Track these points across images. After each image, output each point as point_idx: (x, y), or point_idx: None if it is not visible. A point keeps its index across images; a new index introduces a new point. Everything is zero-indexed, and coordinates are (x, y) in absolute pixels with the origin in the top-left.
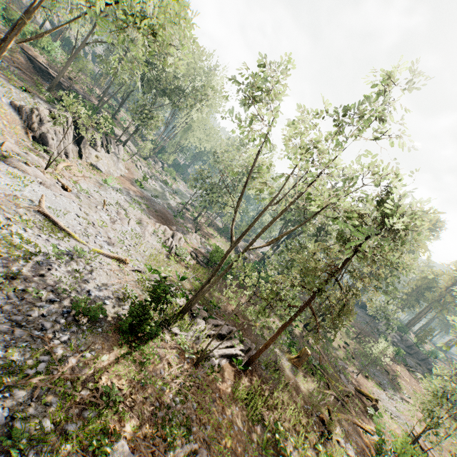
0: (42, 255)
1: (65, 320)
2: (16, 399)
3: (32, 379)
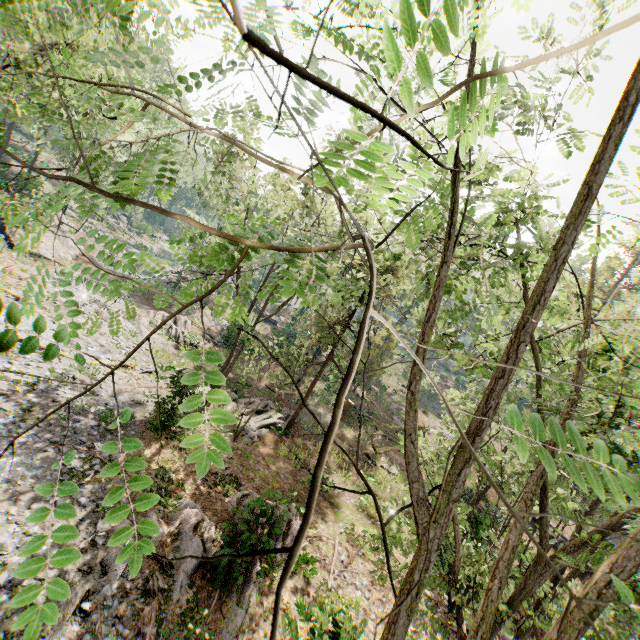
0: (44, 383)
1: (98, 433)
2: (90, 491)
3: (95, 476)
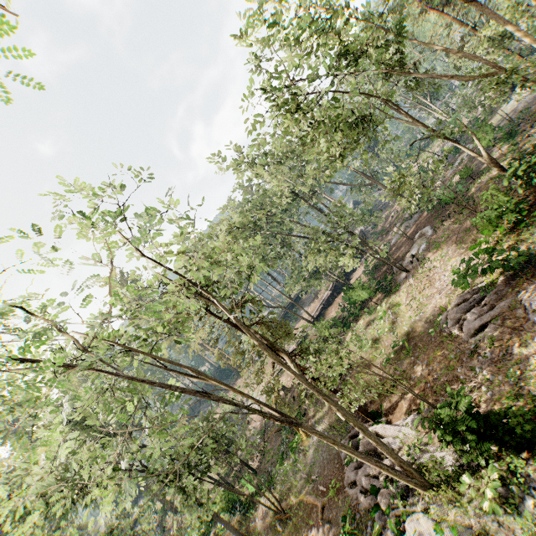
0: None
1: None
2: None
3: None
